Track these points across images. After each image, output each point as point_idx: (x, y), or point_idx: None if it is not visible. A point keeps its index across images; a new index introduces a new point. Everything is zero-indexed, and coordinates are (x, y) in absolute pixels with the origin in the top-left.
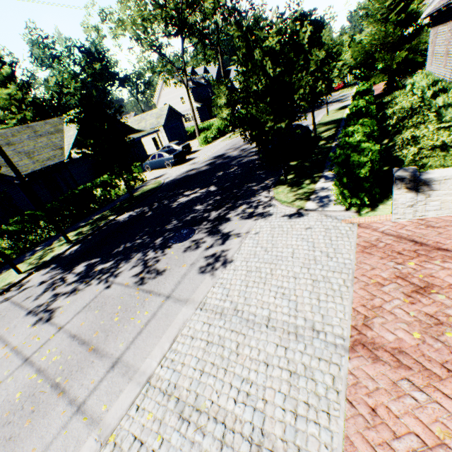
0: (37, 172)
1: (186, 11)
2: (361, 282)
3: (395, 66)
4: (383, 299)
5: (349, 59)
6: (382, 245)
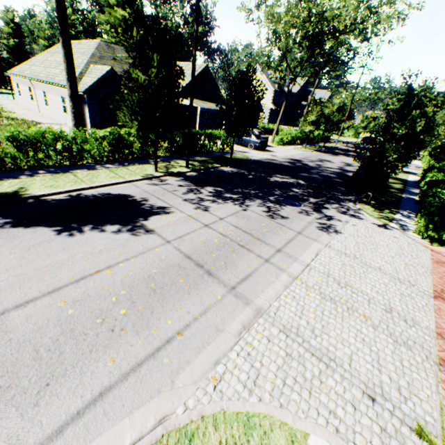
0: None
1: None
2: (437, 275)
3: None
4: None
5: None
6: None
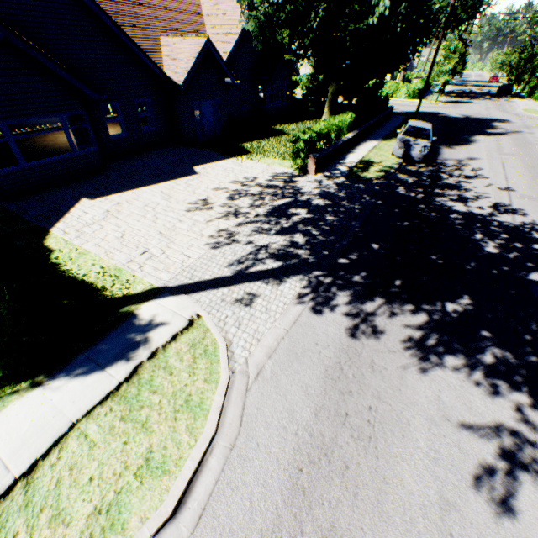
0: None
1: None
2: None
3: None
4: None
5: None
6: None
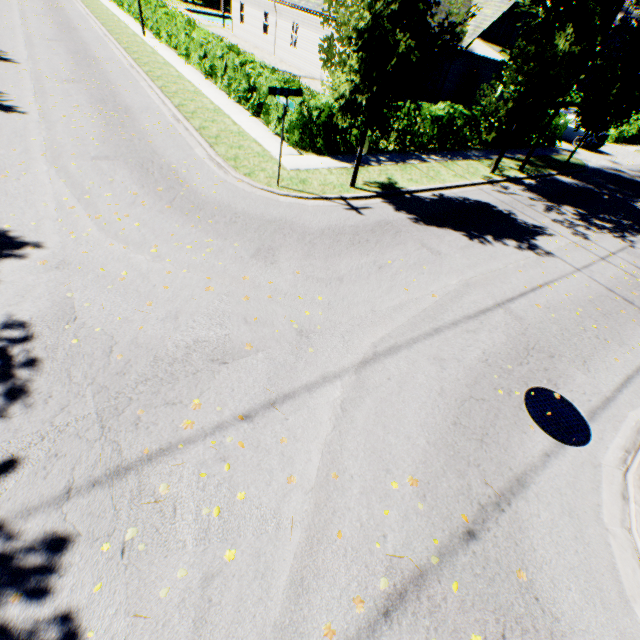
0: None
1: None
2: None
3: None
4: None
5: None
6: None
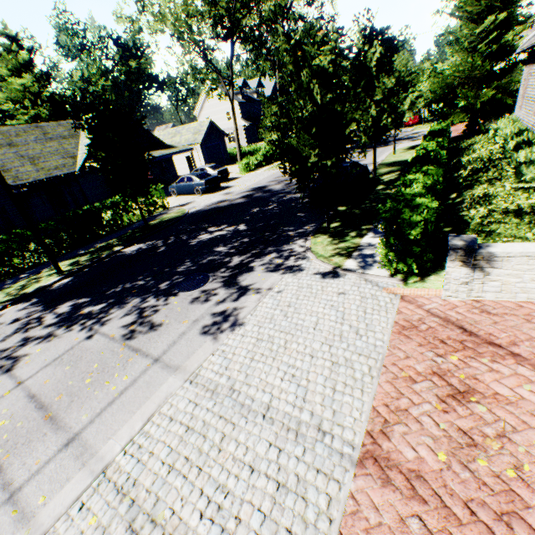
0: (39, 182)
1: (244, 12)
2: (389, 374)
3: (480, 106)
4: (412, 401)
5: (426, 91)
6: (424, 328)
